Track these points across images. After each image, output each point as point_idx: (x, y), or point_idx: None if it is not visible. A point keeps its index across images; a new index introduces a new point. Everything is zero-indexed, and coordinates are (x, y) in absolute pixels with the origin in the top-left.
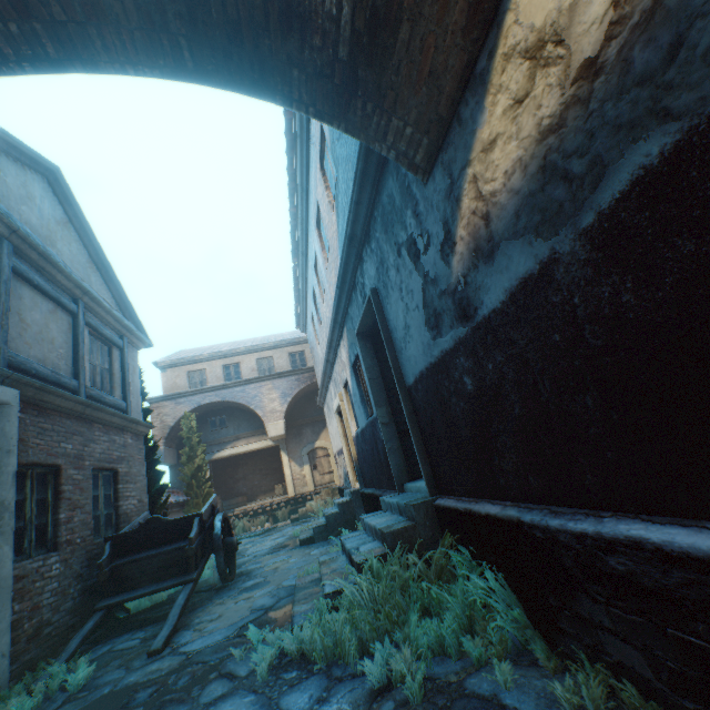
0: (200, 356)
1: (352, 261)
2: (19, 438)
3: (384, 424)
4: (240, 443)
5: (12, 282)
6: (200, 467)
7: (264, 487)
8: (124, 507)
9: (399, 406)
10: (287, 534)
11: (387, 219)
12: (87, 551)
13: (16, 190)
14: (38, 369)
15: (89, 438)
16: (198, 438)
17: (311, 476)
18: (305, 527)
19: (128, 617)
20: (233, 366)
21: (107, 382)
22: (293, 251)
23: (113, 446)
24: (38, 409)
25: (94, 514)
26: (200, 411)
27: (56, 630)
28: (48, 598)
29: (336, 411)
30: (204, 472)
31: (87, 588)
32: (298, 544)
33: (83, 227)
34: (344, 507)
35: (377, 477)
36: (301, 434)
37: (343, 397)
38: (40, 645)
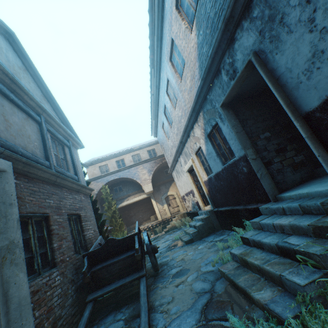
0: (103, 158)
1: (221, 47)
2: (17, 197)
3: (253, 159)
4: (130, 198)
5: None
6: (114, 211)
7: (145, 218)
8: (87, 235)
9: (258, 147)
10: (169, 239)
11: None
12: (73, 265)
13: None
14: (22, 152)
15: (61, 197)
16: (111, 197)
17: (168, 209)
18: (180, 234)
19: (104, 300)
20: (120, 161)
21: (64, 165)
22: (150, 86)
23: (75, 201)
24: (27, 178)
25: (72, 241)
26: (108, 184)
27: (65, 321)
28: (56, 301)
29: (187, 170)
30: (117, 213)
31: (77, 287)
32: (183, 243)
33: (35, 74)
34: (206, 220)
35: (234, 199)
36: (159, 189)
37: (194, 160)
38: None
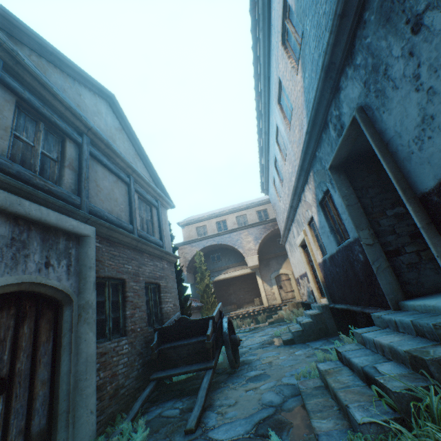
0: (202, 217)
1: (325, 97)
2: (98, 260)
3: (368, 245)
4: (229, 270)
5: (90, 162)
6: (207, 285)
7: (247, 299)
8: (165, 308)
9: (381, 228)
10: (269, 333)
11: (391, 1)
12: (144, 337)
13: (90, 107)
14: (108, 216)
15: (141, 263)
16: (205, 267)
17: (278, 293)
18: (283, 330)
19: (171, 384)
20: (222, 222)
21: (150, 228)
22: (258, 133)
23: (156, 268)
24: (109, 242)
25: (147, 312)
26: (204, 250)
27: (127, 391)
28: (121, 368)
29: (299, 244)
30: (210, 288)
31: (145, 362)
32: (281, 343)
33: (130, 133)
34: (316, 318)
35: (352, 295)
36: (268, 264)
37: (307, 233)
38: (118, 401)
